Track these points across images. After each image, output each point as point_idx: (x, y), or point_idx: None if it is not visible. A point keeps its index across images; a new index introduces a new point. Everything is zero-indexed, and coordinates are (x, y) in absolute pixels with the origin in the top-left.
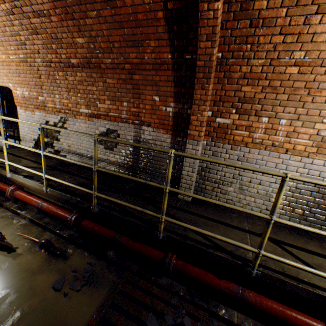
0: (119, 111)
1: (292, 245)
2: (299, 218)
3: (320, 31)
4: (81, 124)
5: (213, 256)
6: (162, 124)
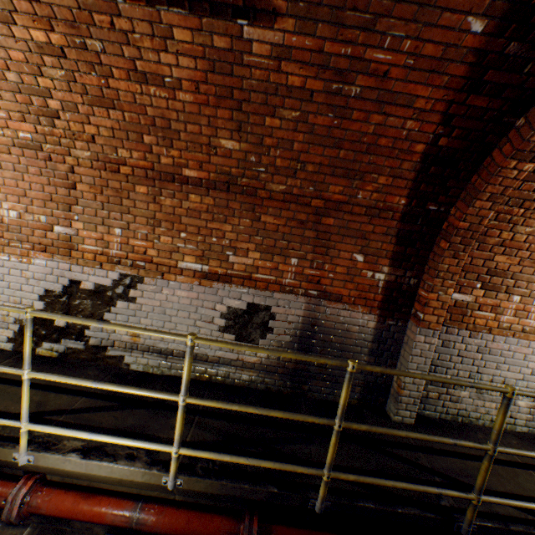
0: (278, 272)
1: None
2: None
3: None
4: (177, 290)
5: None
6: (362, 298)
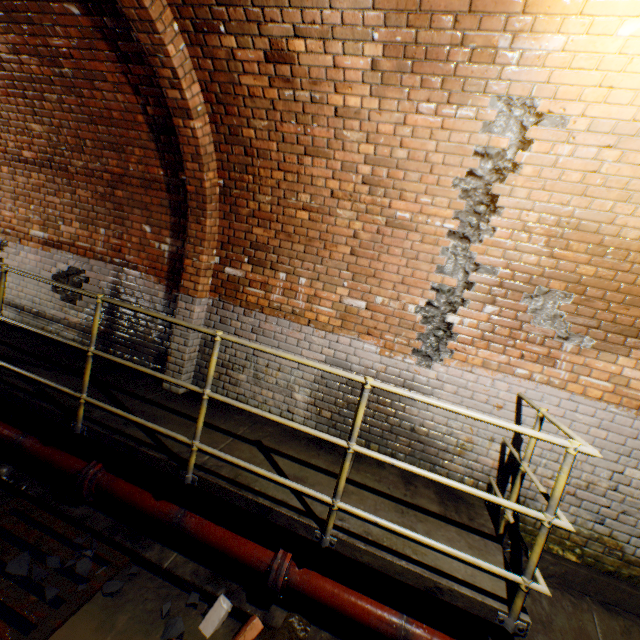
0: (93, 241)
1: (290, 456)
2: (327, 424)
3: (317, 174)
4: (29, 254)
5: (145, 458)
6: (154, 268)
